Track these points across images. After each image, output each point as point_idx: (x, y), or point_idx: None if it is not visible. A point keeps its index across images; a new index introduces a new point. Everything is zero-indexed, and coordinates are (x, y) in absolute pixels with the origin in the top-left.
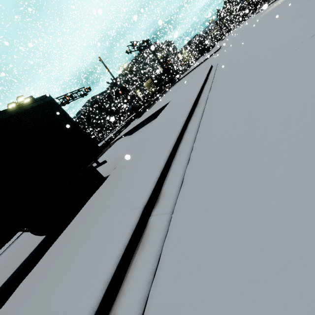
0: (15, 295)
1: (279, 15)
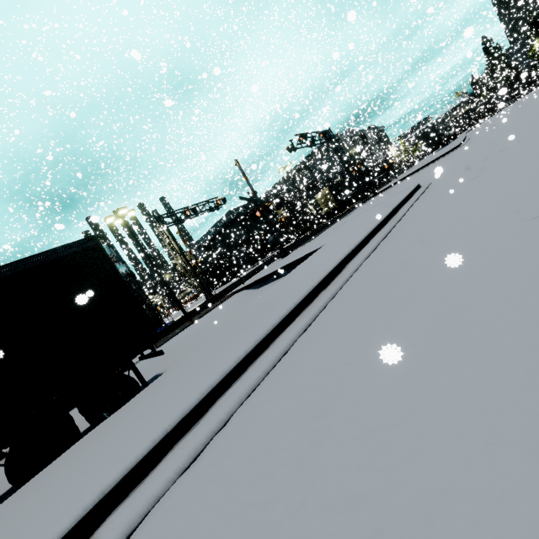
0: None
1: None
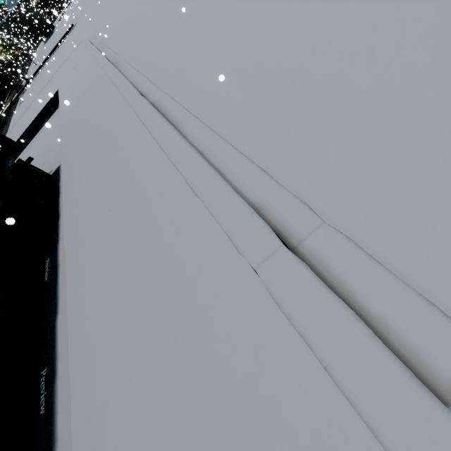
0: (69, 217)
1: None
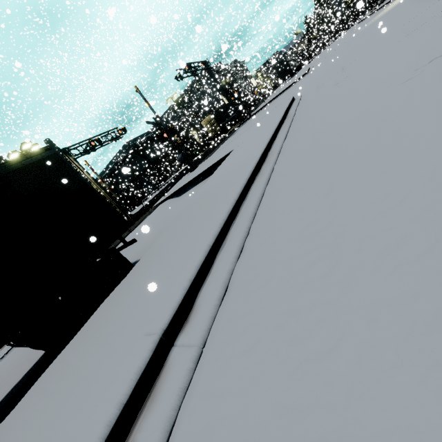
0: None
1: (389, 27)
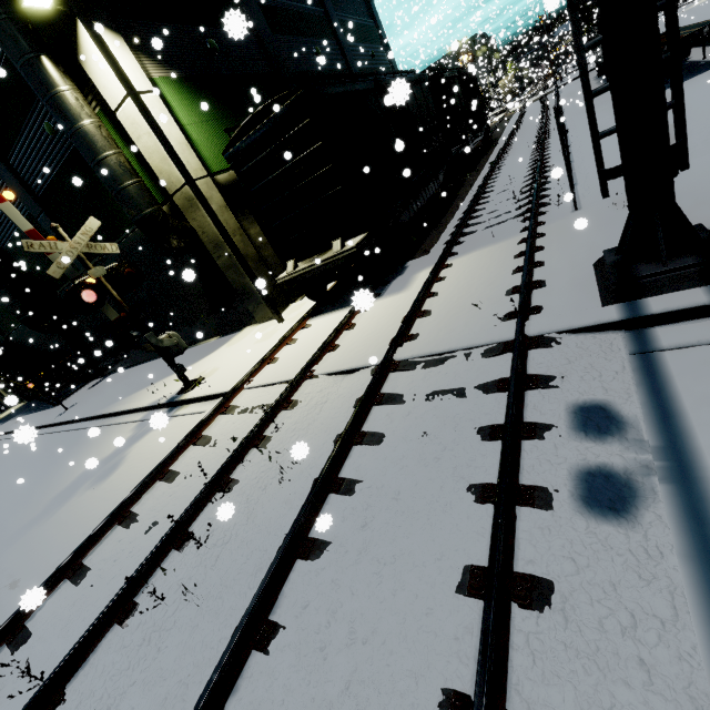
0: None
1: None
